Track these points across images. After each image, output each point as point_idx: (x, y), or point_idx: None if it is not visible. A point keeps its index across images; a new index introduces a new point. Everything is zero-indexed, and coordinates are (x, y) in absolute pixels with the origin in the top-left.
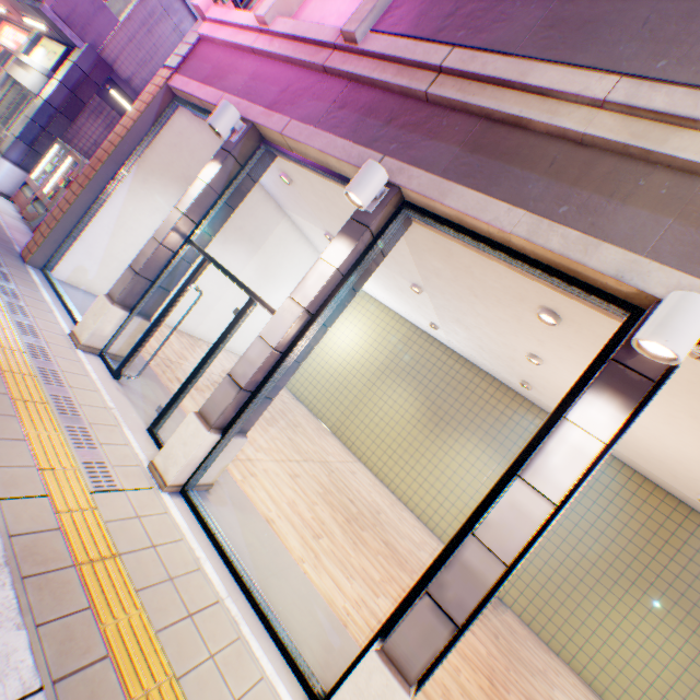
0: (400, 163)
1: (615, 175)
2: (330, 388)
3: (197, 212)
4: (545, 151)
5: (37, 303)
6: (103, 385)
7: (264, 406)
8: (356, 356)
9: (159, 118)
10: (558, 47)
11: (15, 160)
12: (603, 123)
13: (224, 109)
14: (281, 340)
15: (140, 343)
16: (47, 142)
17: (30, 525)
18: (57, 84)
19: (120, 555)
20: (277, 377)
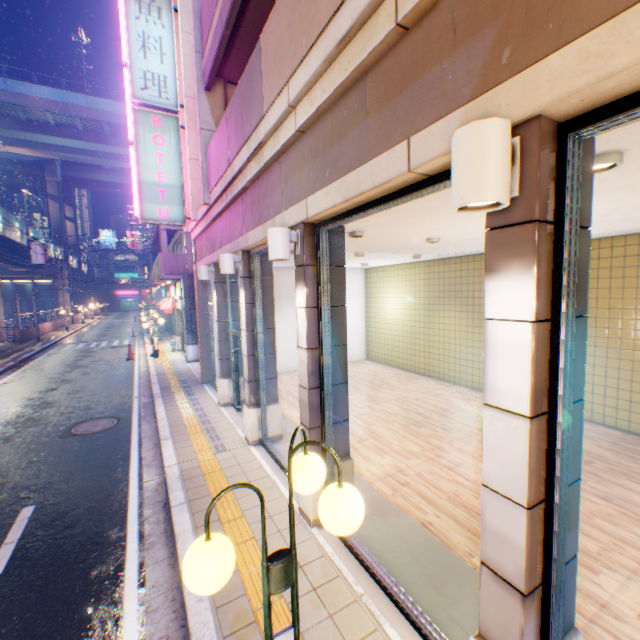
0: (237, 240)
1: (268, 183)
2: (405, 347)
3: (222, 316)
4: (255, 192)
5: (205, 397)
6: (230, 416)
7: (272, 384)
8: (405, 313)
9: (204, 285)
10: (234, 149)
11: (191, 343)
12: (253, 167)
13: (199, 270)
14: (247, 350)
15: (236, 389)
16: (196, 326)
17: (189, 467)
18: (184, 300)
19: (222, 469)
20: (261, 367)
